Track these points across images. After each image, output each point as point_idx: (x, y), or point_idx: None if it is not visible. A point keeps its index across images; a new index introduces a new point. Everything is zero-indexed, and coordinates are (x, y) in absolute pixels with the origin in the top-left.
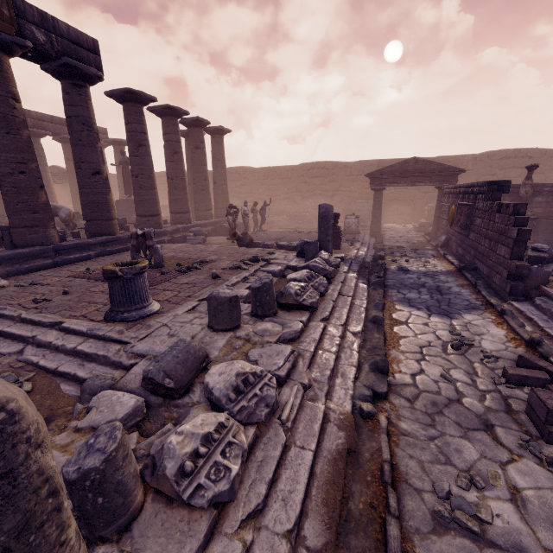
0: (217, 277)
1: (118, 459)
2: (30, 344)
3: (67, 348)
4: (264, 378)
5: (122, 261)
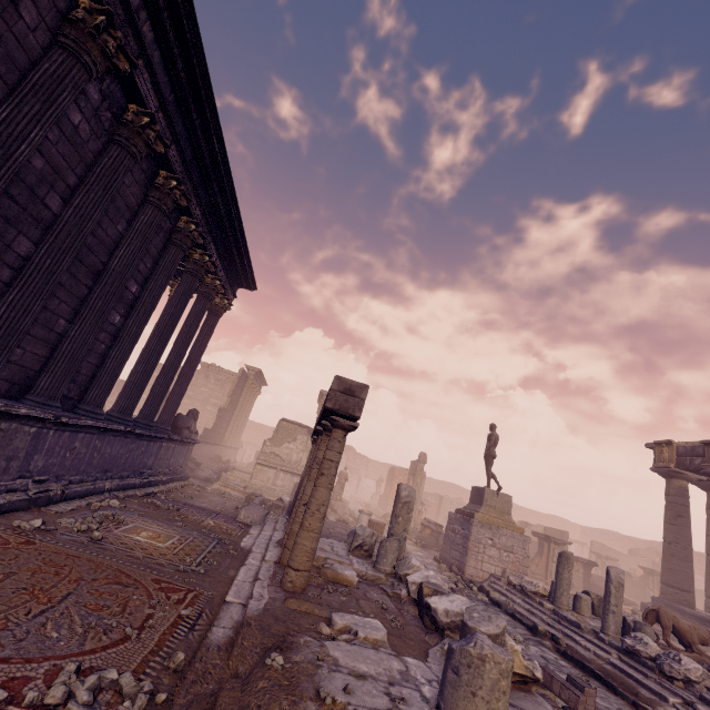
0: None
1: (637, 625)
2: None
3: None
4: (679, 664)
5: None
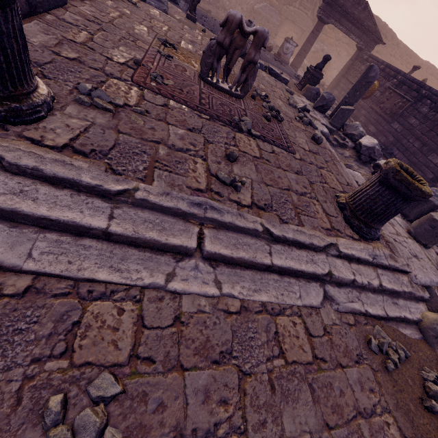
0: (320, 143)
1: None
2: (328, 284)
3: (376, 287)
4: None
5: (395, 162)
